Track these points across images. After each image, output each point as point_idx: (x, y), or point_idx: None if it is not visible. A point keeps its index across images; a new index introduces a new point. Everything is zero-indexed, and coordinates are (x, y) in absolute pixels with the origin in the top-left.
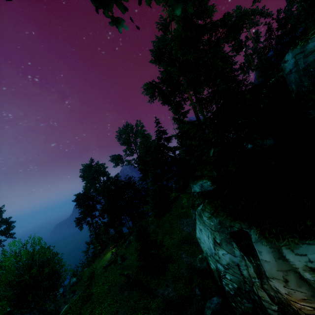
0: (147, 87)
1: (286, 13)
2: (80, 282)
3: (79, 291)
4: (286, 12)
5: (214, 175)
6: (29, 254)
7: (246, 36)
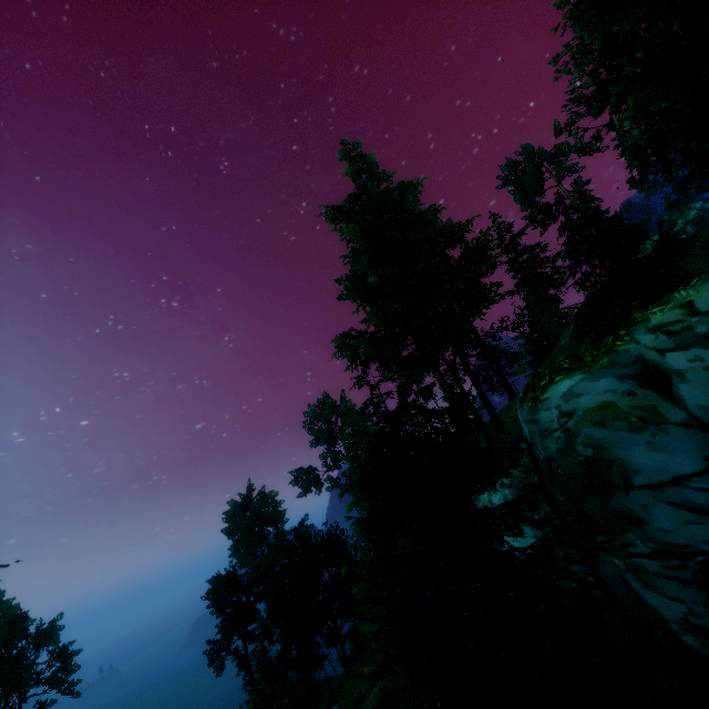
0: (341, 343)
1: None
2: None
3: None
4: None
5: None
6: None
7: (556, 193)
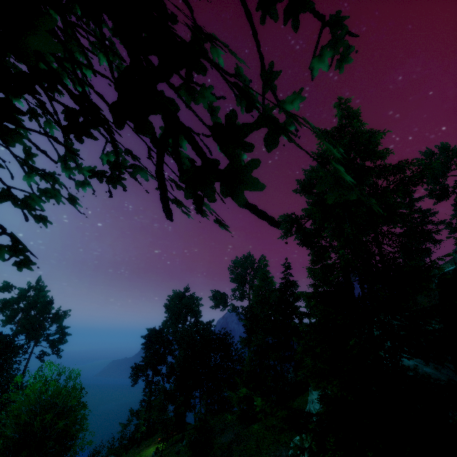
0: (283, 219)
1: None
2: None
3: None
4: None
5: None
6: (57, 389)
7: (456, 180)
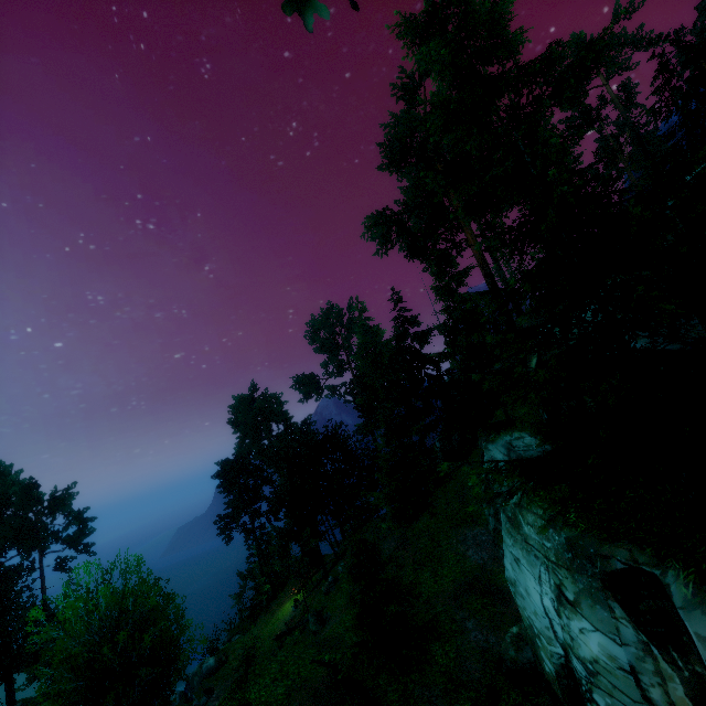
0: (374, 222)
1: (699, 34)
2: (225, 670)
3: (221, 691)
4: (698, 33)
5: (540, 420)
6: (114, 596)
7: (600, 95)
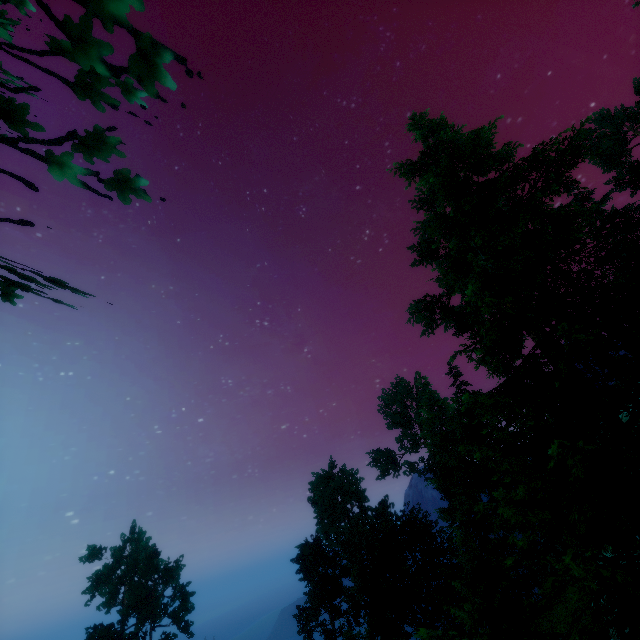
0: (416, 308)
1: None
2: None
3: None
4: None
5: None
6: None
7: None
